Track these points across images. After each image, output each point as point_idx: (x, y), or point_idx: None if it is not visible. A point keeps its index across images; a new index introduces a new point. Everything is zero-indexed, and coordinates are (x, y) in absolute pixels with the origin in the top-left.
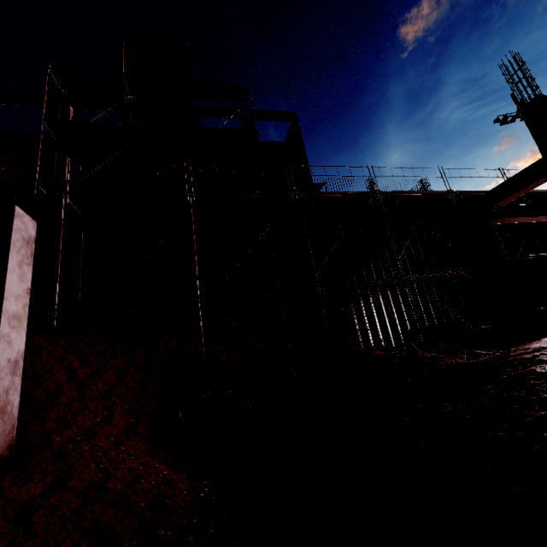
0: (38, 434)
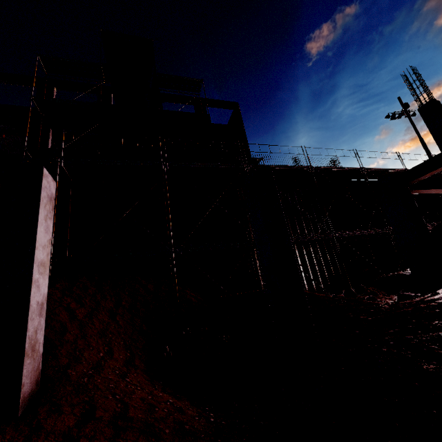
0: (56, 369)
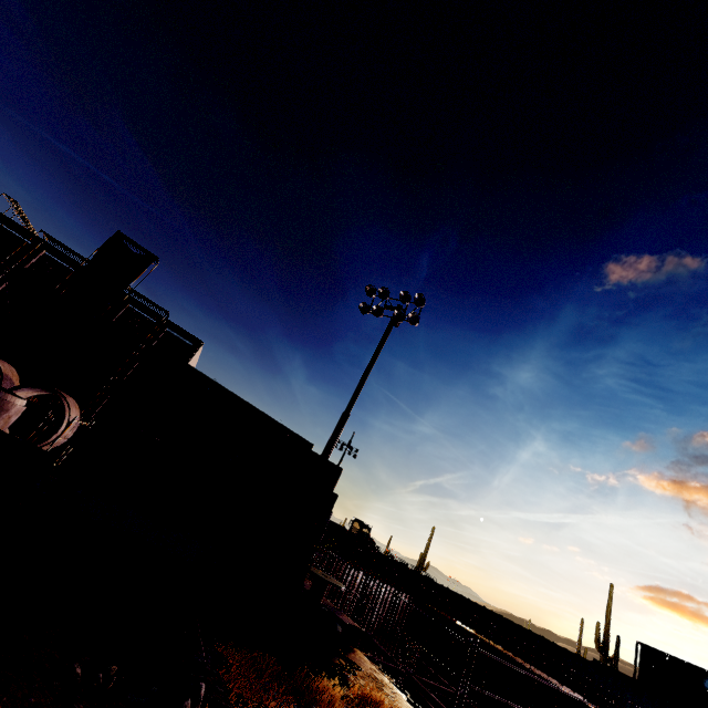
0: None
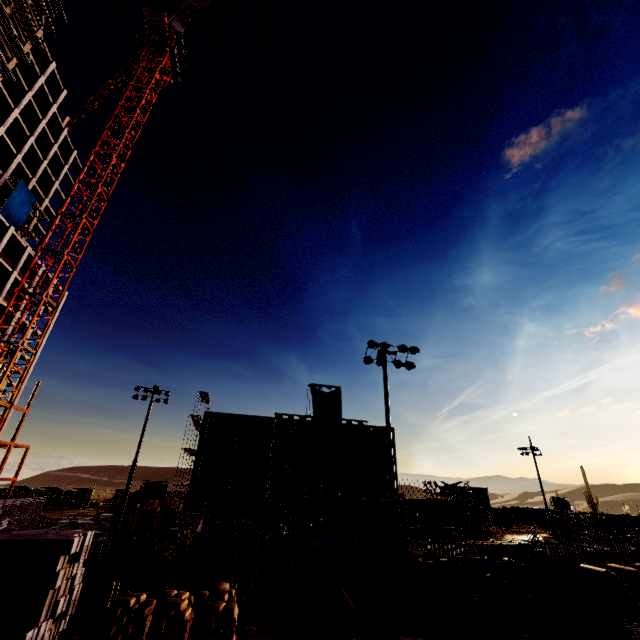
0: None
